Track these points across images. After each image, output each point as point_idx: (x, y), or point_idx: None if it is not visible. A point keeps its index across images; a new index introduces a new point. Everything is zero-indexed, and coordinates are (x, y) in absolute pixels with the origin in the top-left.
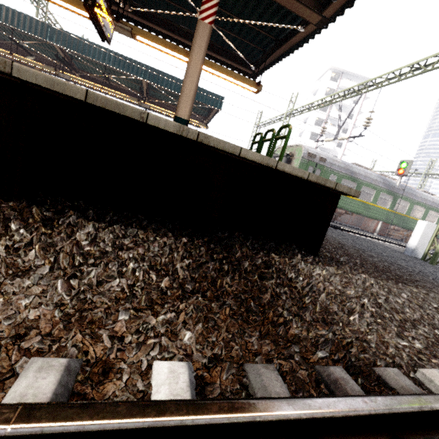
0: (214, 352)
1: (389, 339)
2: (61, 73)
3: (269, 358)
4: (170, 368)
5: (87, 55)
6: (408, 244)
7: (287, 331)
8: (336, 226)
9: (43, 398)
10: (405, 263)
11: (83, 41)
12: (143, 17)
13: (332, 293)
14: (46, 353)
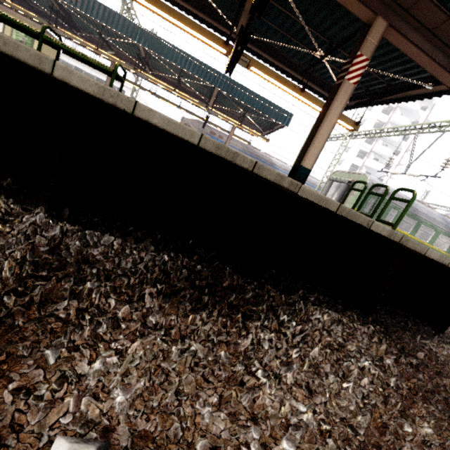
0: None
1: None
2: (139, 72)
3: None
4: None
5: (169, 59)
6: None
7: None
8: None
9: None
10: None
11: (171, 47)
12: (250, 42)
13: None
14: None
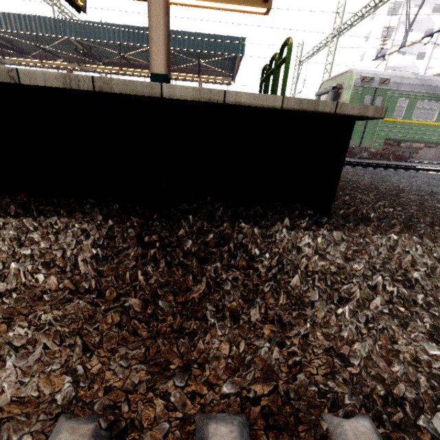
0: (28, 394)
1: (402, 346)
2: (84, 66)
3: (116, 401)
4: None
5: (98, 39)
6: None
7: (196, 345)
8: (410, 166)
9: None
10: None
11: (89, 24)
12: None
13: (323, 272)
14: None
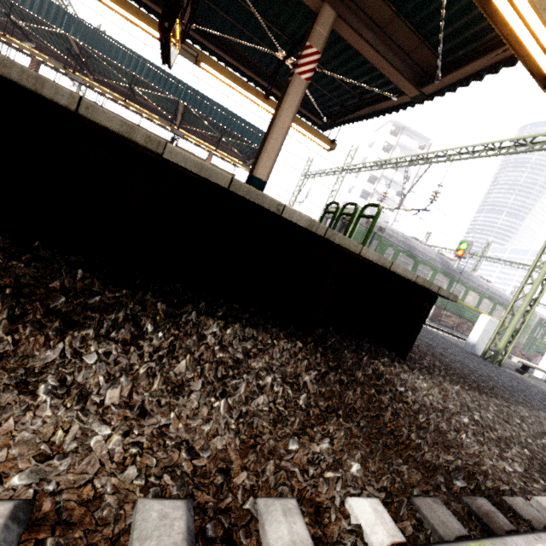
0: (383, 485)
1: (497, 463)
2: (72, 72)
3: (425, 490)
4: (371, 507)
5: (113, 59)
6: (468, 339)
7: (422, 457)
8: None
9: (308, 544)
10: (471, 364)
11: (112, 42)
12: (205, 37)
13: (436, 408)
14: (257, 491)
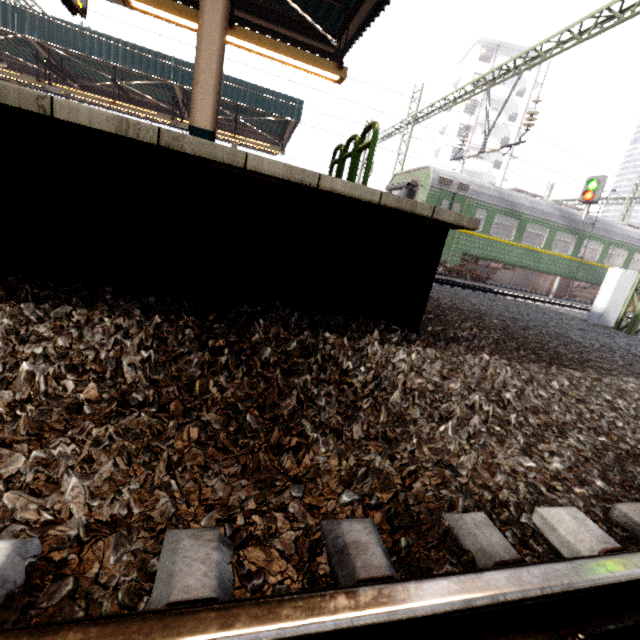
0: (112, 513)
1: (502, 460)
2: (48, 84)
3: (229, 514)
4: None
5: (81, 51)
6: (593, 306)
7: (300, 461)
8: (488, 289)
9: None
10: (581, 335)
11: (69, 27)
12: None
13: (420, 390)
14: None
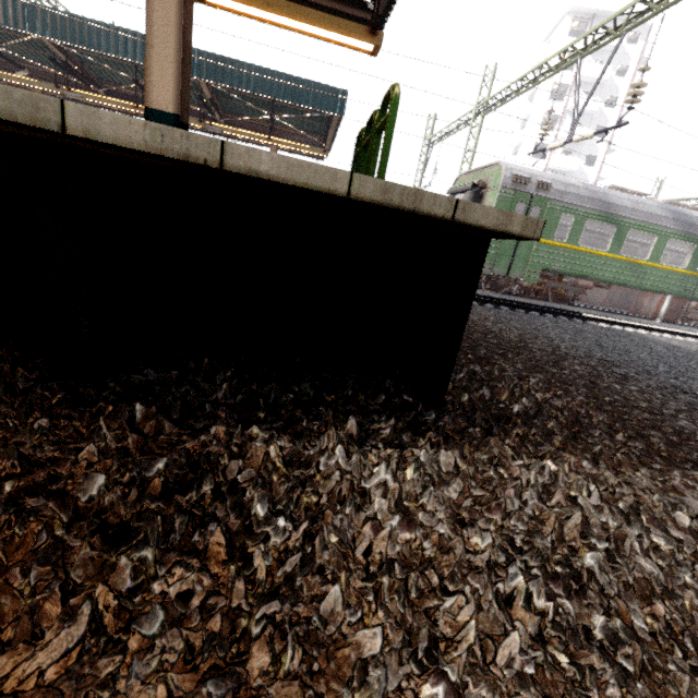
0: None
1: None
2: (67, 90)
3: None
4: None
5: (96, 49)
6: None
7: None
8: (574, 313)
9: None
10: None
11: (79, 21)
12: None
13: (407, 557)
14: None
